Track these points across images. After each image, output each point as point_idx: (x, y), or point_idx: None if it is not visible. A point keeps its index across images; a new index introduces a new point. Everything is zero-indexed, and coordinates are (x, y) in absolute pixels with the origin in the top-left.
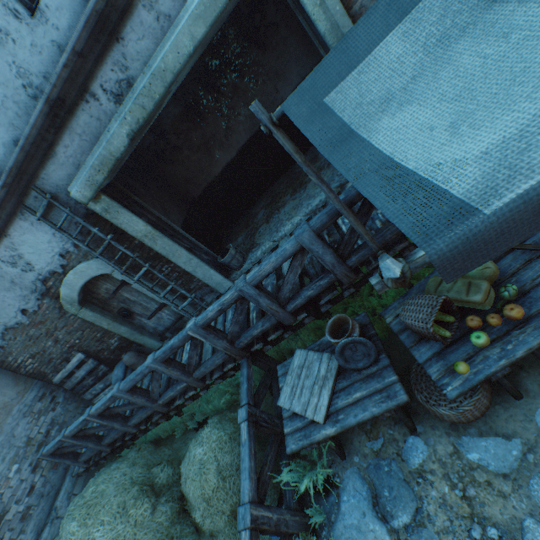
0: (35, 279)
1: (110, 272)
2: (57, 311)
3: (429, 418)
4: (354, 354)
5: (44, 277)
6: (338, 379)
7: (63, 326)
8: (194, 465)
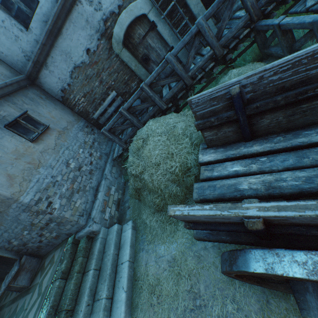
0: (100, 19)
1: (147, 13)
2: (107, 53)
3: None
4: None
5: (106, 17)
6: None
7: (107, 68)
8: (231, 78)
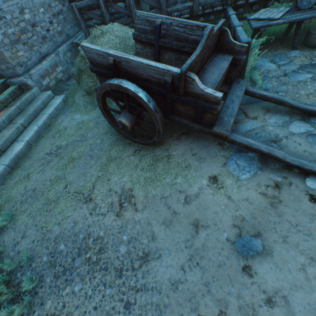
0: None
1: None
2: None
3: (303, 49)
4: (306, 0)
5: None
6: (287, 13)
7: None
8: None
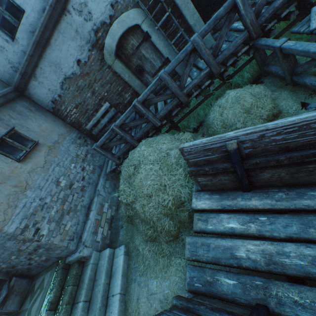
0: (91, 30)
1: (140, 24)
2: (99, 64)
3: None
4: None
5: (96, 28)
6: None
7: (99, 79)
8: (228, 101)
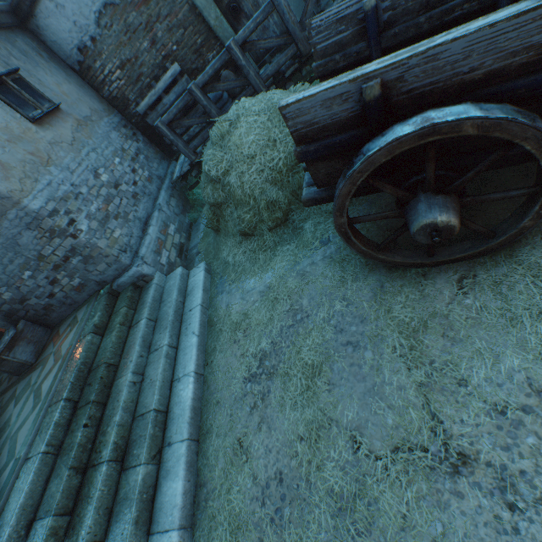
0: None
1: None
2: None
3: None
4: None
5: None
6: None
7: (166, 16)
8: None
